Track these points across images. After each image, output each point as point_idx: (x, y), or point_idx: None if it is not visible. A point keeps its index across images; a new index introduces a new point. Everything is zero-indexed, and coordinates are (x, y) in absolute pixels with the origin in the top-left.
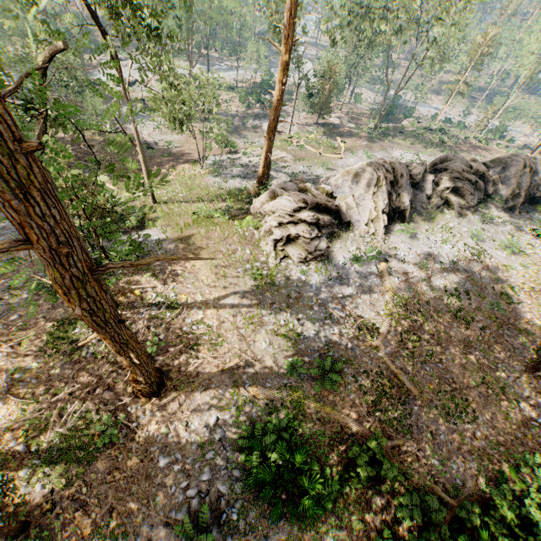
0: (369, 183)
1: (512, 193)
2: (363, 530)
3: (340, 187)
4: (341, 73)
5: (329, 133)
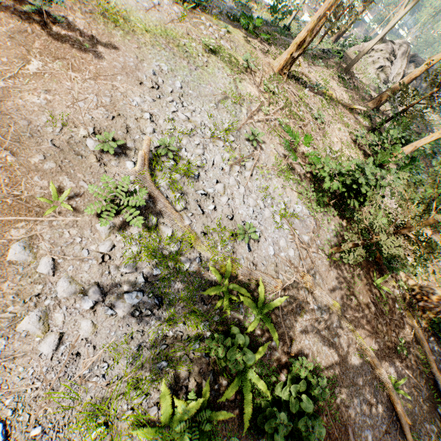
0: (402, 53)
1: (426, 86)
2: (425, 166)
3: None
4: None
5: None
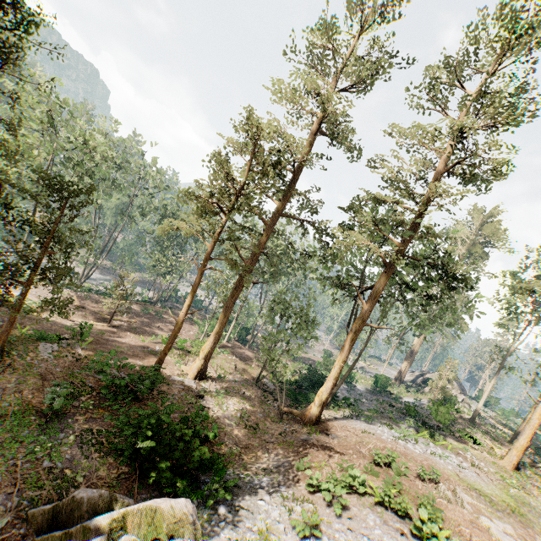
0: None
1: (461, 388)
2: None
3: None
4: None
5: None
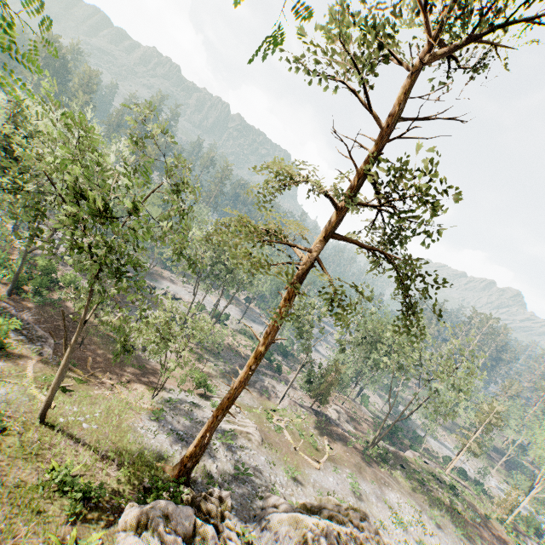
0: None
1: None
2: None
3: (280, 540)
4: (348, 372)
5: (318, 425)
